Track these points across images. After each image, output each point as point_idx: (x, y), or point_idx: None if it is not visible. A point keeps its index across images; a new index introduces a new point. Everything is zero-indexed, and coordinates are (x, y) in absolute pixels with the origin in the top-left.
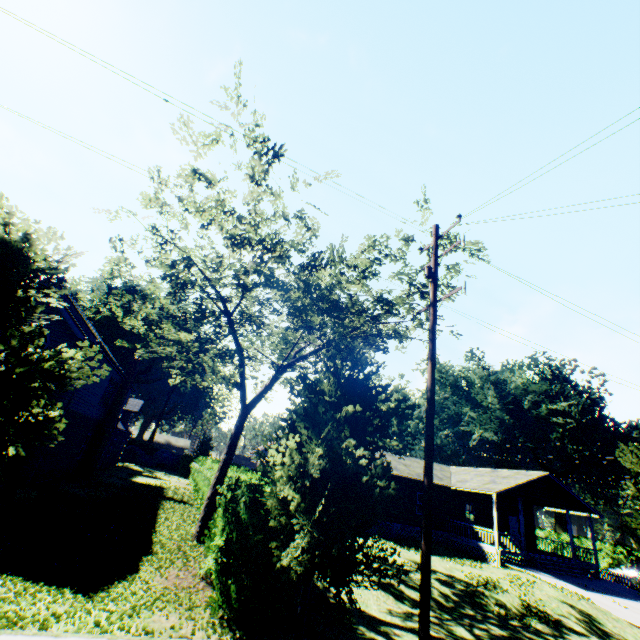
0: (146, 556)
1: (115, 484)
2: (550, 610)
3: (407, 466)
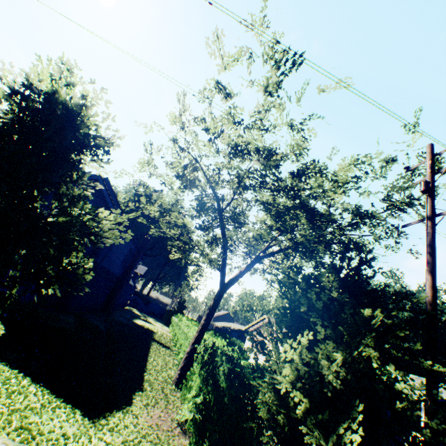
0: (138, 391)
1: (123, 322)
2: None
3: None
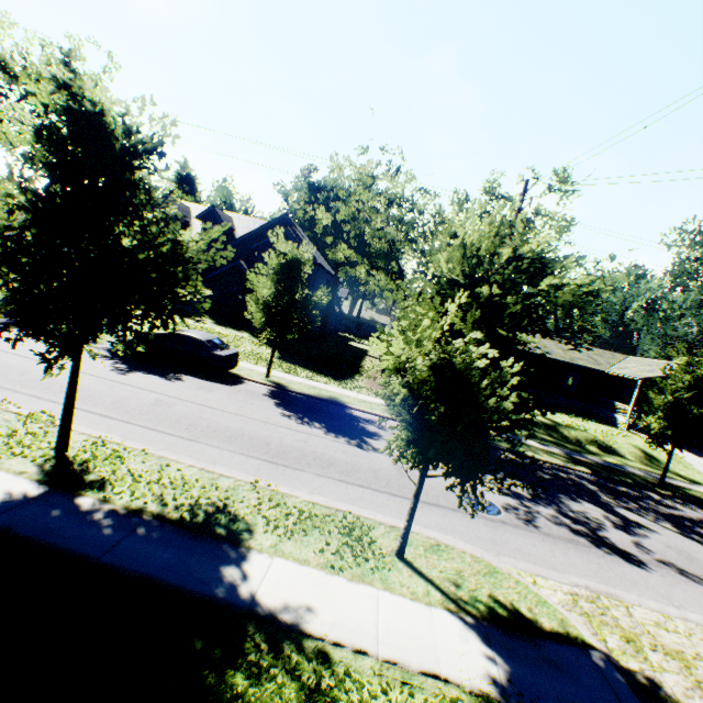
0: (358, 375)
1: (339, 345)
2: (616, 447)
3: (565, 351)
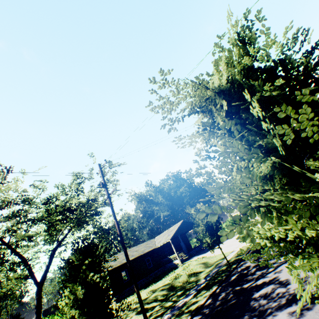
0: None
1: None
2: (195, 270)
3: (137, 251)
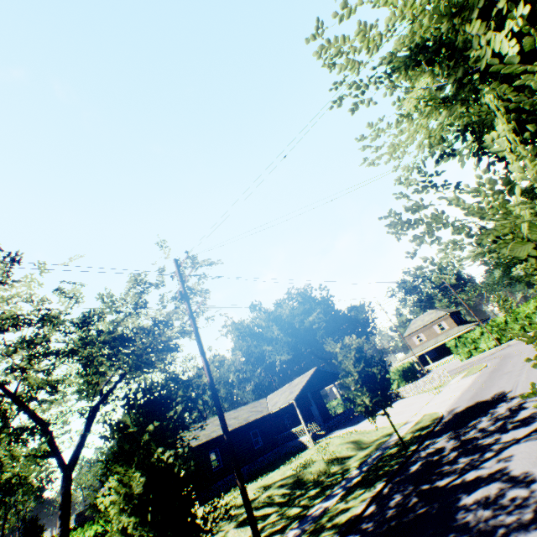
0: None
1: None
2: (339, 453)
3: (237, 418)
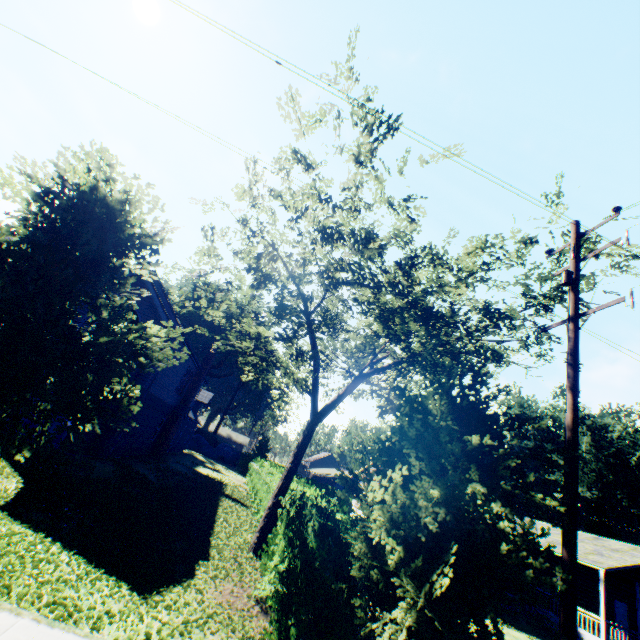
0: (202, 560)
1: (180, 471)
2: None
3: None
